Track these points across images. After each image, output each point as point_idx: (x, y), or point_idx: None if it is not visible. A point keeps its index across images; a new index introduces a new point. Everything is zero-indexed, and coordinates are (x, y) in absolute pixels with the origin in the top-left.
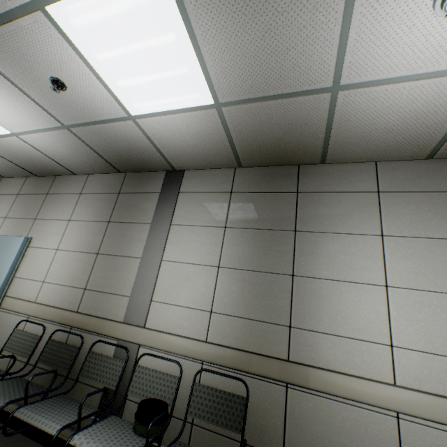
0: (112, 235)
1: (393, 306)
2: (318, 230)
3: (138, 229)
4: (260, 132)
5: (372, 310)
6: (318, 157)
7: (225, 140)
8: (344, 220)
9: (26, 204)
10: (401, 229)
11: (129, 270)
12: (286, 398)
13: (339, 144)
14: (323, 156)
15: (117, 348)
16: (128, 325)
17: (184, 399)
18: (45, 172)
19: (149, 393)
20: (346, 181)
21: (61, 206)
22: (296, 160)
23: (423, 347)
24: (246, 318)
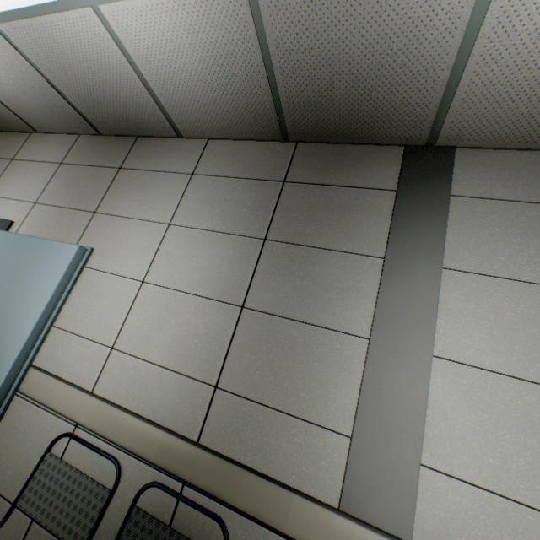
0: (277, 269)
1: None
2: None
3: (346, 266)
4: None
5: None
6: None
7: None
8: None
9: (77, 183)
10: None
11: (334, 363)
12: None
13: None
14: None
15: None
16: (361, 526)
17: None
18: (120, 125)
19: None
20: None
21: (150, 194)
22: None
23: None
24: None
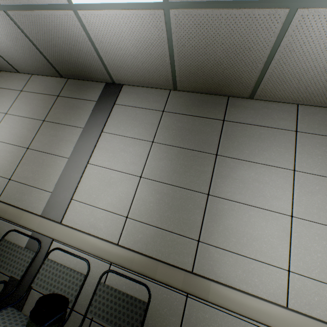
0: (45, 133)
1: (295, 235)
2: (238, 157)
3: (70, 131)
4: (203, 51)
5: (276, 236)
6: (249, 91)
7: (167, 55)
8: (262, 151)
9: None
10: (312, 167)
11: (55, 168)
12: (184, 307)
13: (272, 79)
14: (253, 91)
15: (31, 239)
16: (44, 218)
17: (87, 295)
18: None
19: (53, 287)
20: (268, 118)
21: (0, 99)
22: (228, 90)
23: (317, 276)
24: (158, 227)
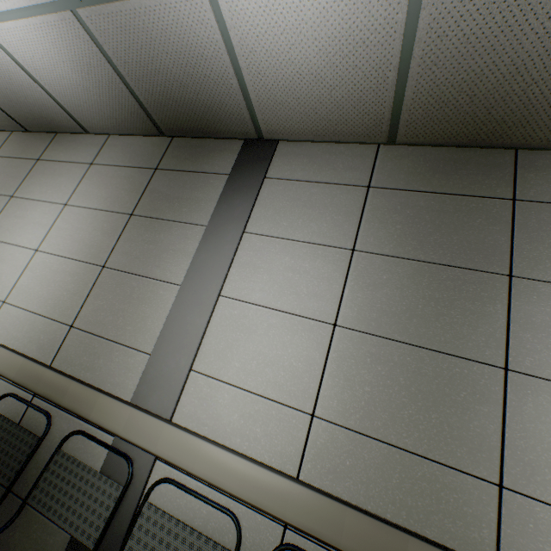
0: (134, 237)
1: None
2: None
3: (182, 233)
4: (488, 43)
5: None
6: None
7: (392, 66)
8: None
9: (3, 173)
10: None
11: (155, 305)
12: None
13: None
14: None
15: (112, 453)
16: (138, 410)
17: None
18: (39, 122)
19: None
20: None
21: (57, 180)
22: (521, 135)
23: None
24: (391, 444)
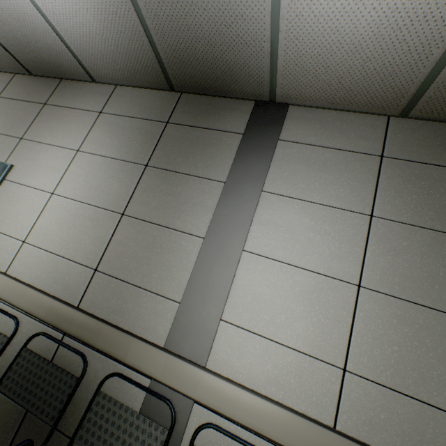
0: (151, 188)
1: None
2: None
3: (199, 187)
4: None
5: None
6: None
7: (443, 43)
8: None
9: (9, 114)
10: None
11: (179, 255)
12: None
13: None
14: None
15: (150, 395)
16: (174, 357)
17: None
18: (46, 67)
19: None
20: None
21: (66, 126)
22: None
23: None
24: (423, 401)
